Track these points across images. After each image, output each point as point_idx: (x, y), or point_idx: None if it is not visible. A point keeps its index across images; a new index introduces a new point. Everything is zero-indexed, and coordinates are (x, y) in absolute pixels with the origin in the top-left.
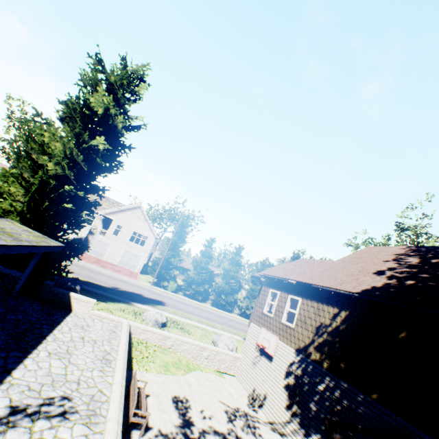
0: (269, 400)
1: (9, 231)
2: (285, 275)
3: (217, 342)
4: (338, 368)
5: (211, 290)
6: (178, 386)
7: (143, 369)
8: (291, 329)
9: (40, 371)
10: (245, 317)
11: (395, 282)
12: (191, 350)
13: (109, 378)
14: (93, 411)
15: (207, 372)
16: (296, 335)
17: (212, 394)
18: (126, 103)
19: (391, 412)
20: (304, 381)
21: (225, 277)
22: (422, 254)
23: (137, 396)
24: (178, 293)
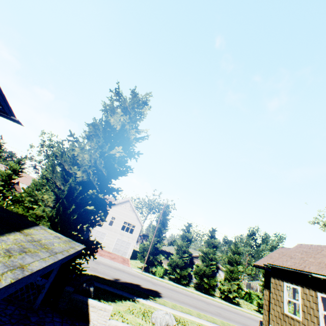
0: None
1: (44, 242)
2: (299, 266)
3: None
4: None
5: (193, 273)
6: None
7: None
8: None
9: None
10: (228, 301)
11: None
12: None
13: None
14: None
15: None
16: None
17: None
18: (136, 120)
19: None
20: None
21: (204, 259)
22: None
23: None
24: (164, 278)
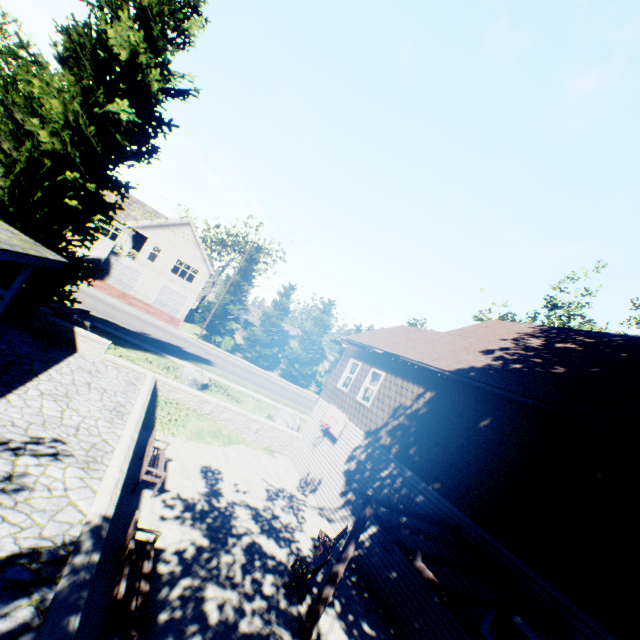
0: (324, 485)
1: None
2: (372, 343)
3: (274, 417)
4: (407, 455)
5: (282, 356)
6: (212, 457)
7: (168, 432)
8: (366, 409)
9: (28, 409)
10: None
11: (499, 365)
12: (236, 420)
13: (119, 430)
14: (93, 458)
15: (254, 449)
16: (369, 416)
17: (255, 471)
18: (166, 47)
19: (449, 502)
20: (366, 467)
21: (303, 341)
22: (551, 336)
23: (154, 456)
24: (235, 355)
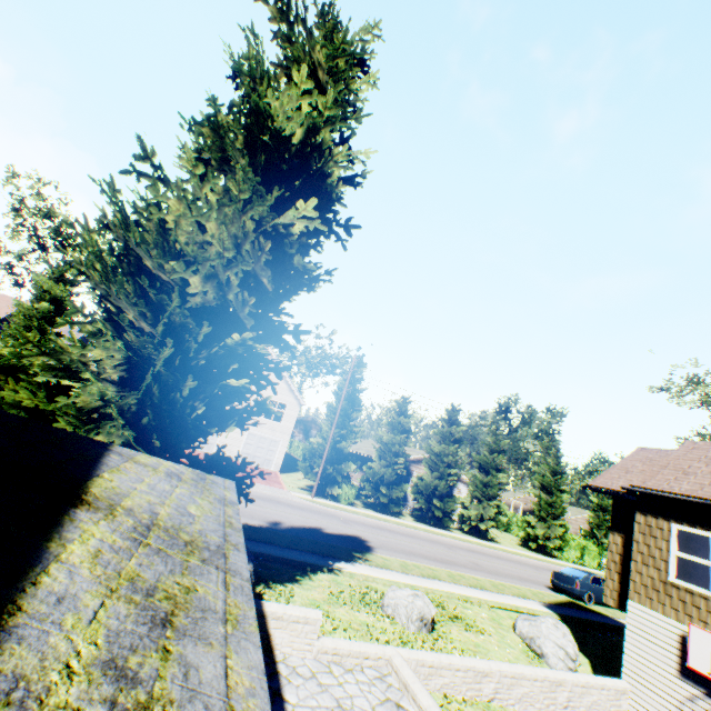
0: None
1: (169, 520)
2: None
3: (536, 641)
4: None
5: (413, 492)
6: None
7: None
8: None
9: None
10: (476, 535)
11: None
12: (532, 694)
13: None
14: None
15: None
16: None
17: None
18: (345, 115)
19: None
20: None
21: (435, 466)
22: None
23: None
24: (355, 505)
